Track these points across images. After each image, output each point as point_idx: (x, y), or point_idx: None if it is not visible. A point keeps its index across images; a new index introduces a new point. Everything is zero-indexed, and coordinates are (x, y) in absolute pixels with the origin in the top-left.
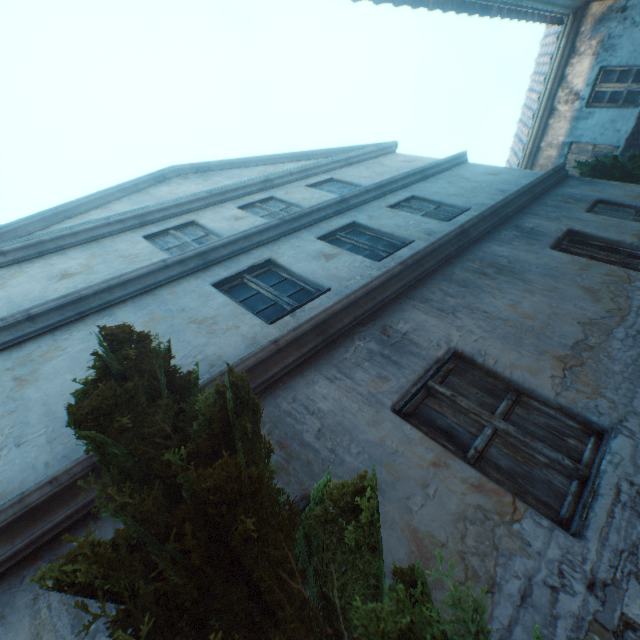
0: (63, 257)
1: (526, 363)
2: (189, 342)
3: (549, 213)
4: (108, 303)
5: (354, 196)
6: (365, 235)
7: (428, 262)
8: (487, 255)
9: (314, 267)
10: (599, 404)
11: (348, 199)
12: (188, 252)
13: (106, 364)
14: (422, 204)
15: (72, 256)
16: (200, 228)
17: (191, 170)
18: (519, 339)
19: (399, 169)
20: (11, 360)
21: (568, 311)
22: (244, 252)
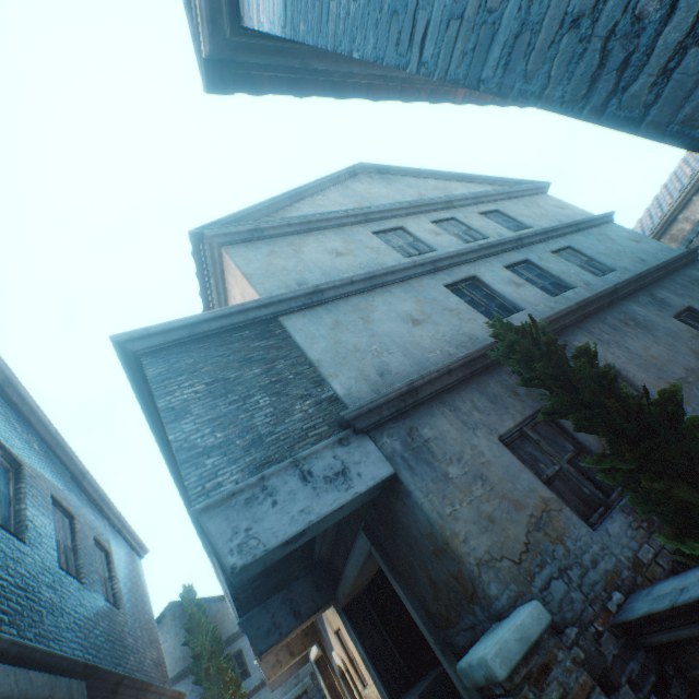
0: (325, 237)
1: (650, 381)
2: (449, 321)
3: (676, 290)
4: (385, 283)
5: (527, 237)
6: (534, 272)
7: (590, 307)
8: (629, 311)
9: (509, 290)
10: (687, 408)
11: (522, 238)
12: (427, 259)
13: (524, 328)
14: (576, 255)
15: (331, 238)
16: (407, 234)
17: (373, 170)
18: (647, 368)
19: (554, 215)
20: (349, 306)
21: (678, 360)
22: (455, 266)
